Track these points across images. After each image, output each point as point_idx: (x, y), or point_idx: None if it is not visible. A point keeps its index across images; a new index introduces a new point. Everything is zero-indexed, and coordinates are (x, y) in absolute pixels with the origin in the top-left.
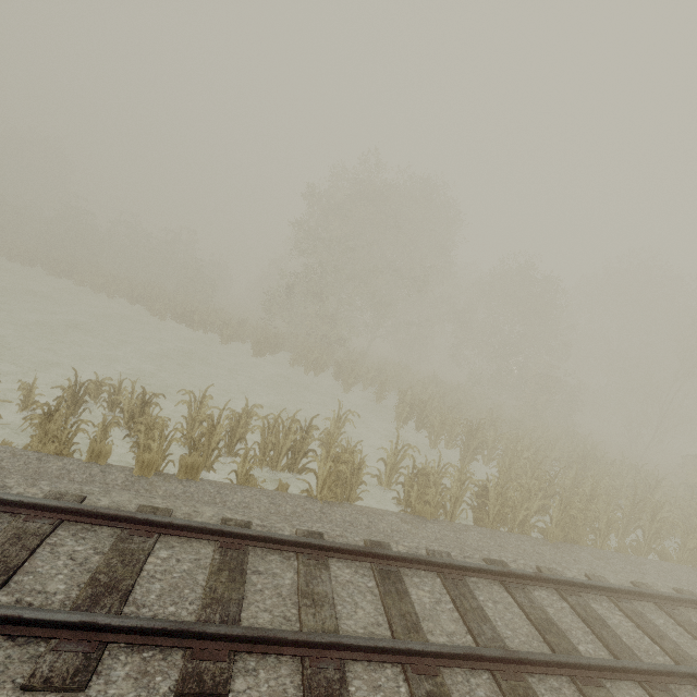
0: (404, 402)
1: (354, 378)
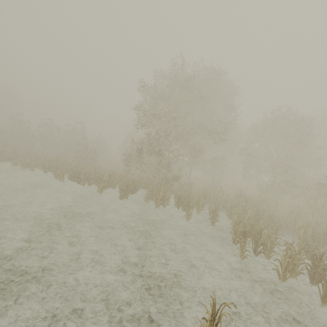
0: (240, 231)
1: (191, 207)
